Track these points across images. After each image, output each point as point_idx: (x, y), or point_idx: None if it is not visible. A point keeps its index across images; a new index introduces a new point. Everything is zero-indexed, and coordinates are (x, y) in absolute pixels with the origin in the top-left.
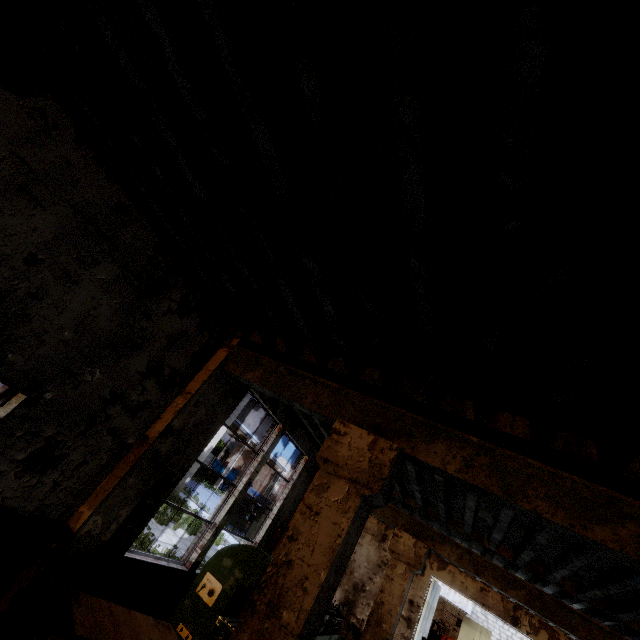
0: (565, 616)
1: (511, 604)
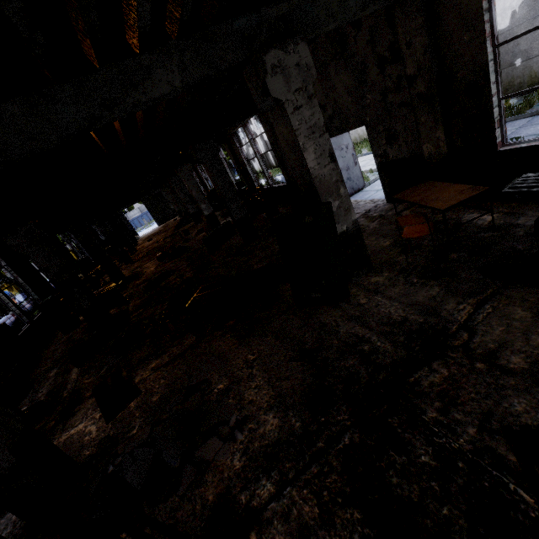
0: None
1: None
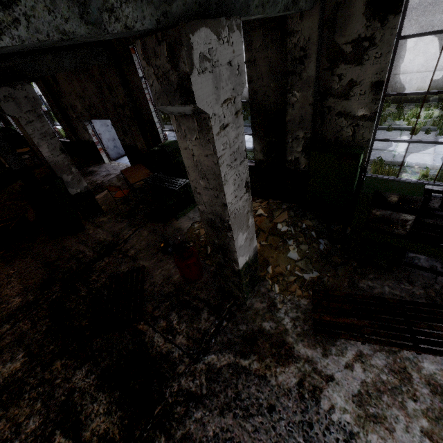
0: None
1: None
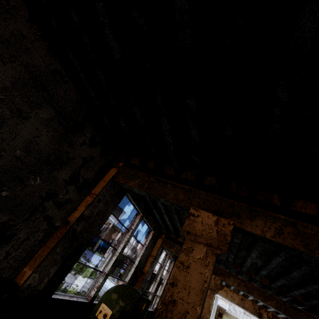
0: (298, 314)
1: (257, 306)
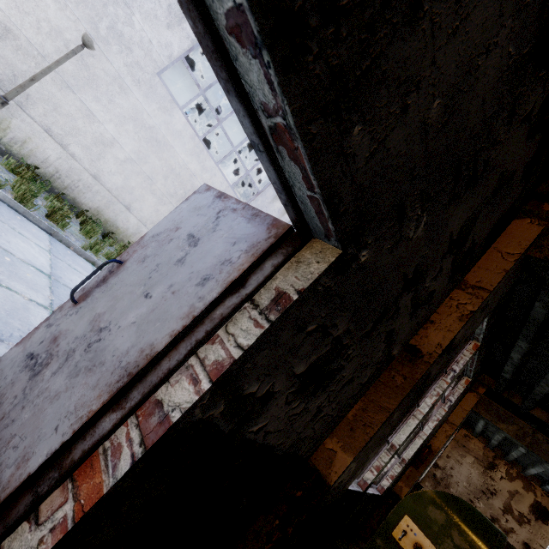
0: None
1: None
